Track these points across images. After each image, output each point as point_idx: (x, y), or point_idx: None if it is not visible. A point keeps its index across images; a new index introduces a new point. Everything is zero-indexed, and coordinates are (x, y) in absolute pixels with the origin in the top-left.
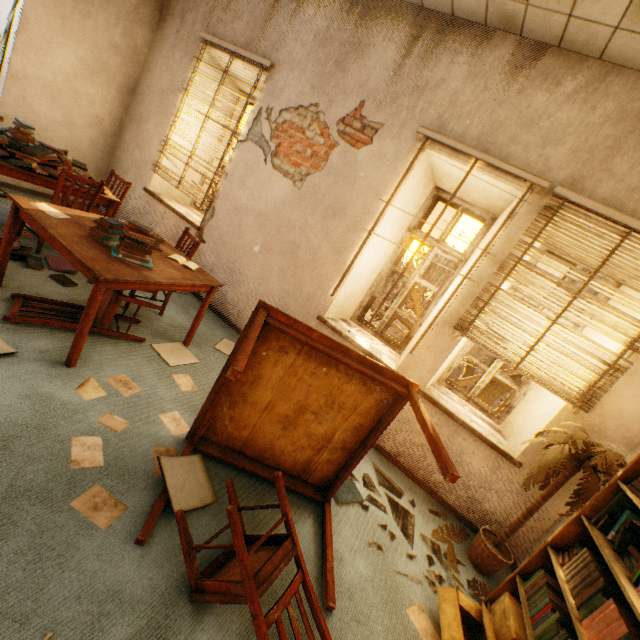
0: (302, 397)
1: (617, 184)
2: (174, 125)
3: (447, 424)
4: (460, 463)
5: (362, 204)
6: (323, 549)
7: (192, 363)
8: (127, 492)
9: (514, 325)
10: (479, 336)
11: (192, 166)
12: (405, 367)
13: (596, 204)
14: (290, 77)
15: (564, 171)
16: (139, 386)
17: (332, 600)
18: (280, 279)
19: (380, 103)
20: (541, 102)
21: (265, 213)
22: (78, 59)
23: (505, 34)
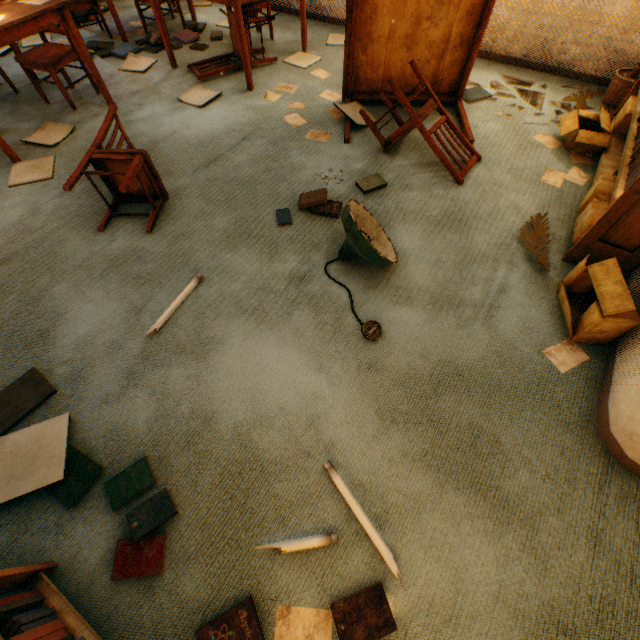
0: (414, 8)
1: None
2: None
3: None
4: (599, 21)
5: None
6: (460, 124)
7: (317, 62)
8: (327, 130)
9: None
10: None
11: None
12: None
13: None
14: None
15: None
16: (295, 87)
17: (471, 139)
18: None
19: None
20: None
21: None
22: None
23: None
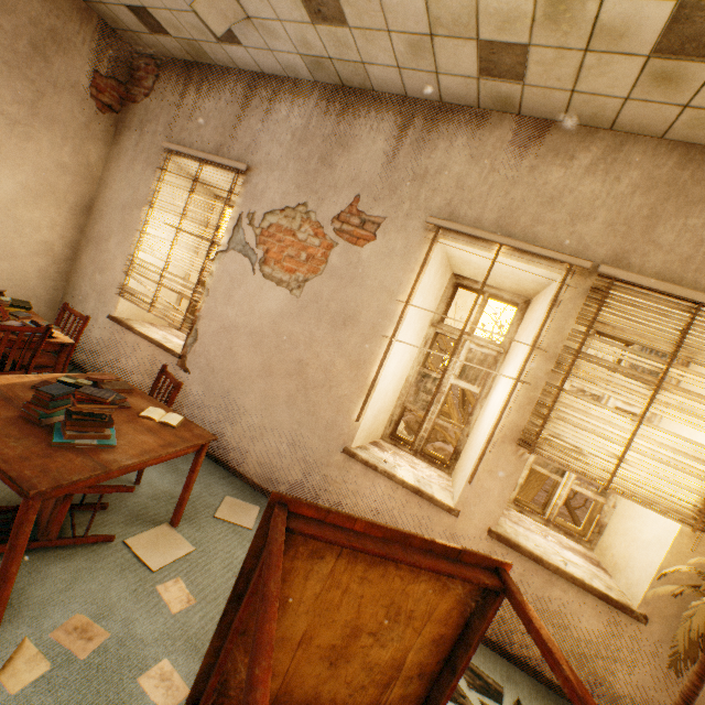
0: (352, 615)
1: (667, 255)
2: (140, 241)
3: (536, 572)
4: (565, 626)
5: (376, 307)
6: None
7: (185, 554)
8: None
9: (591, 432)
10: (551, 451)
11: (166, 282)
12: (466, 501)
13: (651, 280)
14: (270, 178)
15: (603, 247)
16: (105, 628)
17: None
18: (289, 407)
19: (378, 195)
20: (558, 178)
21: (260, 329)
22: (18, 184)
23: (502, 114)
